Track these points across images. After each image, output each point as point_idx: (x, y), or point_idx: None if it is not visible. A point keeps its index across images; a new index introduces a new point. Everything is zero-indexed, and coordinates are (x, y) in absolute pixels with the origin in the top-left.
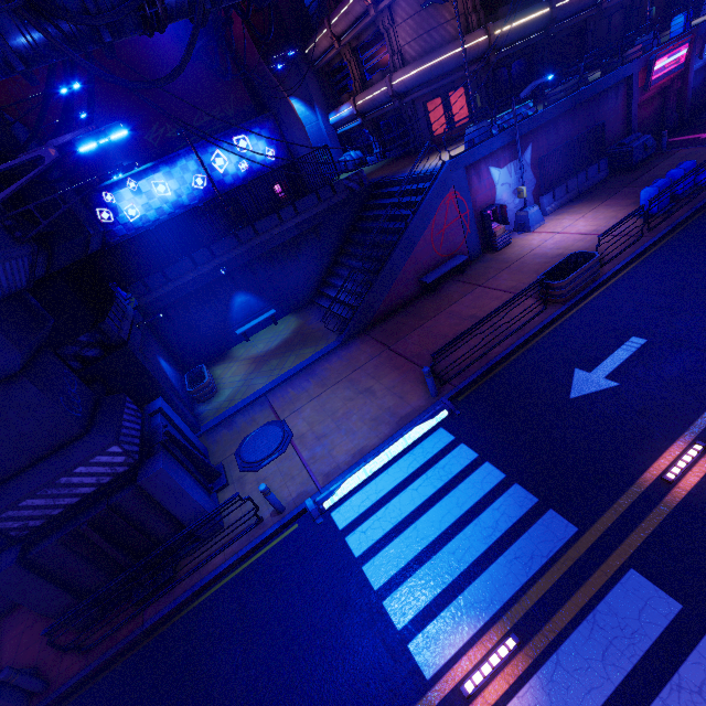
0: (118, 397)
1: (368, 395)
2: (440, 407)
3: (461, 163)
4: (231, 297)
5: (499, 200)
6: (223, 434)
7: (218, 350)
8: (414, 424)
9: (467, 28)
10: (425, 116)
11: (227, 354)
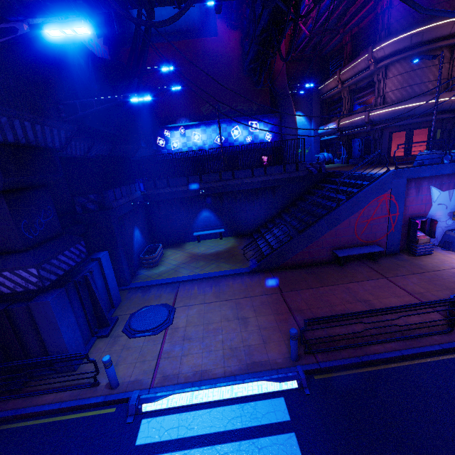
0: (75, 238)
1: (242, 324)
2: (292, 375)
3: (404, 175)
4: (200, 210)
5: (431, 215)
6: (137, 295)
7: (179, 240)
8: (260, 376)
9: (446, 88)
10: (388, 141)
11: (182, 245)
